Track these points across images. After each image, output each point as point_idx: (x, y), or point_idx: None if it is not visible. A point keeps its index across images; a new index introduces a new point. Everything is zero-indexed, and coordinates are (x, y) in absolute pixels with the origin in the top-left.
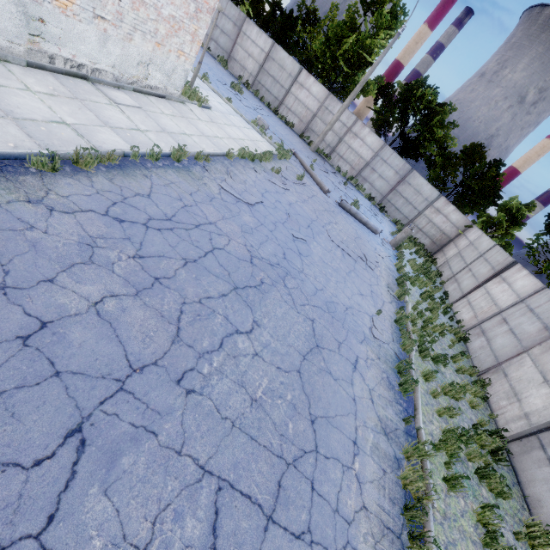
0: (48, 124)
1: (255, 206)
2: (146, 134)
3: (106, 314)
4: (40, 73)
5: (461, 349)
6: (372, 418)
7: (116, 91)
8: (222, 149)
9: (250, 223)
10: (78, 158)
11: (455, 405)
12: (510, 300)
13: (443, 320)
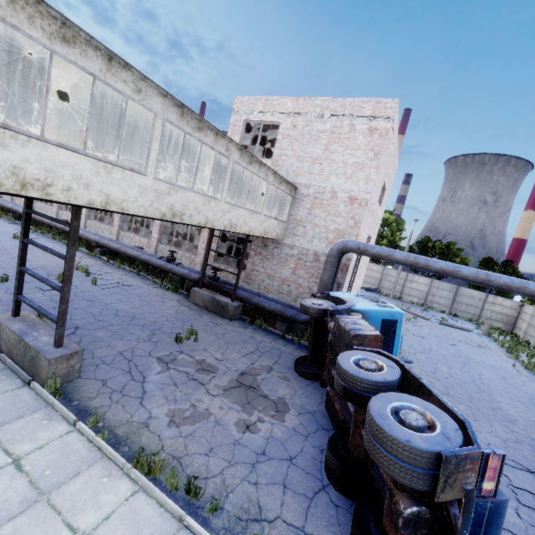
0: None
1: (427, 338)
2: None
3: (453, 372)
4: None
5: None
6: None
7: None
8: None
9: (435, 344)
10: None
11: None
12: None
13: None
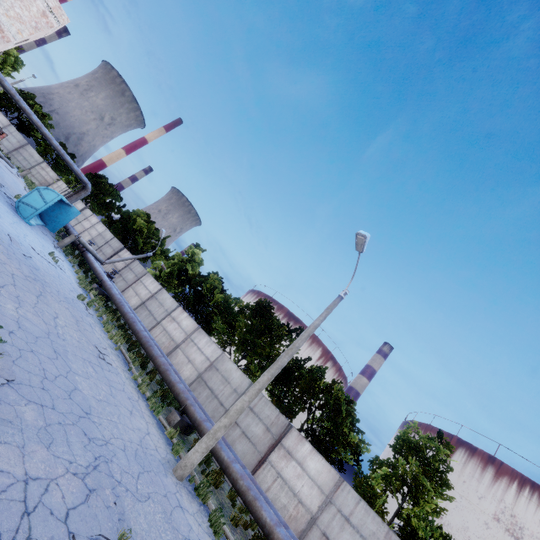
0: None
1: None
2: None
3: None
4: None
5: None
6: None
7: None
8: None
9: None
10: None
11: None
12: None
13: None
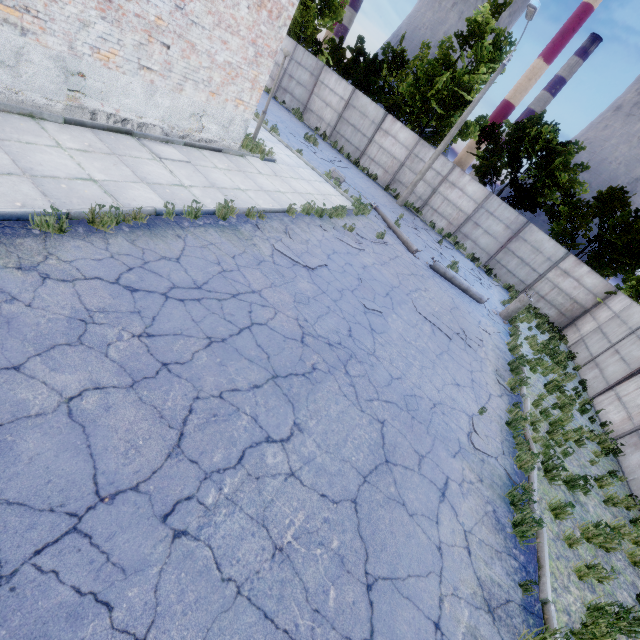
0: (71, 181)
1: (317, 270)
2: (190, 190)
3: (82, 413)
4: (78, 130)
5: (609, 466)
6: (468, 580)
7: (164, 146)
8: (283, 204)
9: (307, 290)
10: (94, 217)
11: (604, 558)
12: None
13: (580, 421)
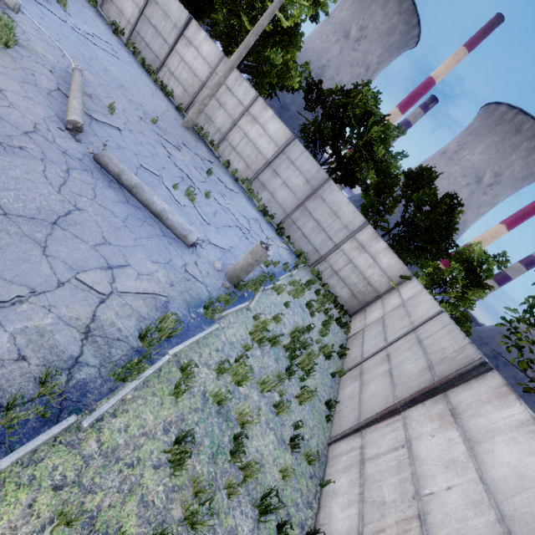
0: None
1: None
2: None
3: None
4: None
5: None
6: None
7: None
8: None
9: None
10: None
11: None
12: (472, 533)
13: None
